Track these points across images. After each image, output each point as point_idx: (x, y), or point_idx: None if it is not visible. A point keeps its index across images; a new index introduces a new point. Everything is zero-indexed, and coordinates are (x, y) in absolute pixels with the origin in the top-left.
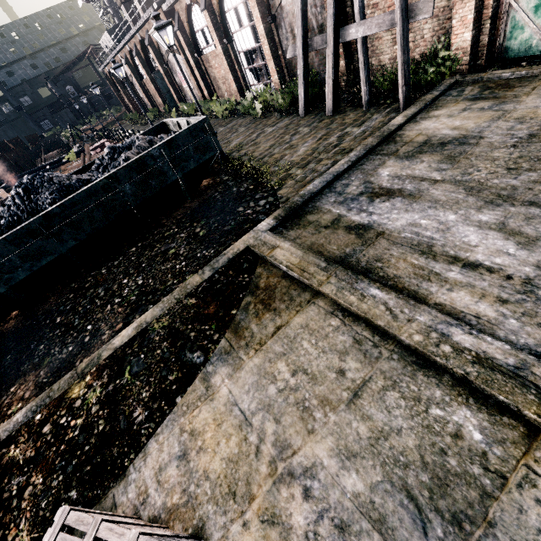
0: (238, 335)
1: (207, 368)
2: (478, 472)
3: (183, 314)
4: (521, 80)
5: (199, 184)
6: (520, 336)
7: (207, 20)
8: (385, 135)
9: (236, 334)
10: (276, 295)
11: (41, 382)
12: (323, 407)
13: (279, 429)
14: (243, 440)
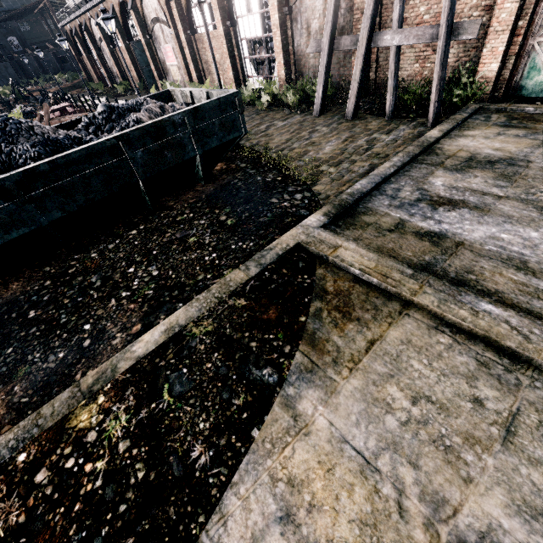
0: (318, 348)
1: (286, 389)
2: None
3: (232, 318)
4: None
5: (213, 167)
6: None
7: None
8: (426, 146)
9: (314, 347)
10: (354, 302)
11: (18, 403)
12: (471, 446)
13: (421, 477)
14: (374, 493)
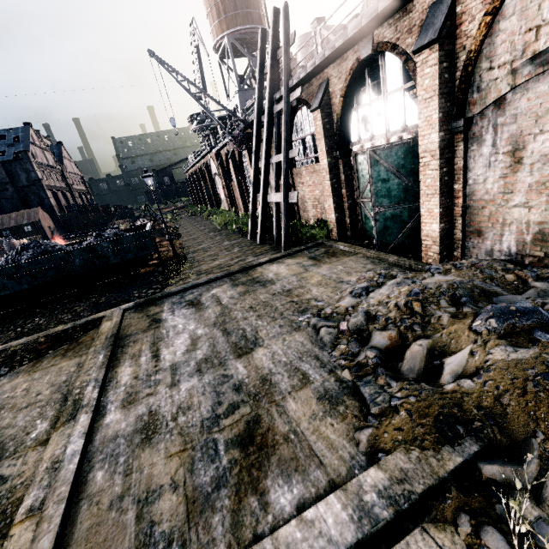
0: (35, 364)
1: (1, 378)
2: (11, 450)
3: (29, 346)
4: (343, 253)
5: (140, 269)
6: (114, 395)
7: (231, 164)
8: (246, 267)
9: (35, 364)
10: (77, 348)
11: None
12: (9, 408)
13: None
14: None
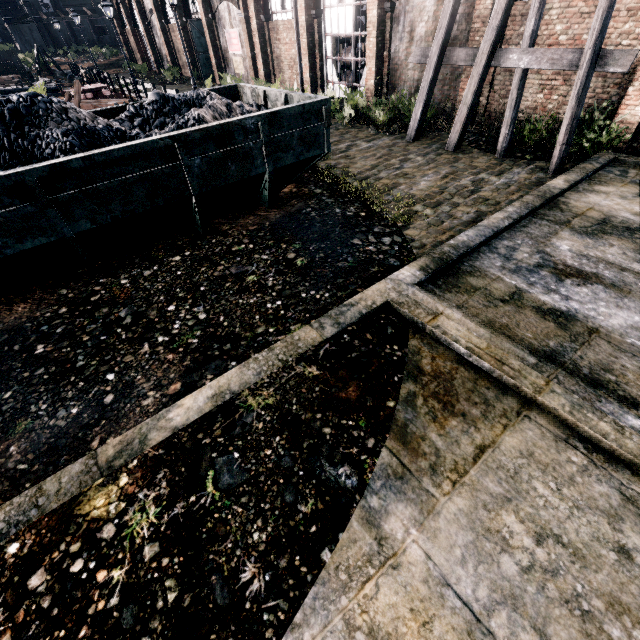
0: (411, 447)
1: (368, 499)
2: None
3: (300, 391)
4: None
5: (281, 189)
6: None
7: None
8: (549, 198)
9: (406, 444)
10: (458, 390)
11: (14, 470)
12: (617, 616)
13: None
14: None
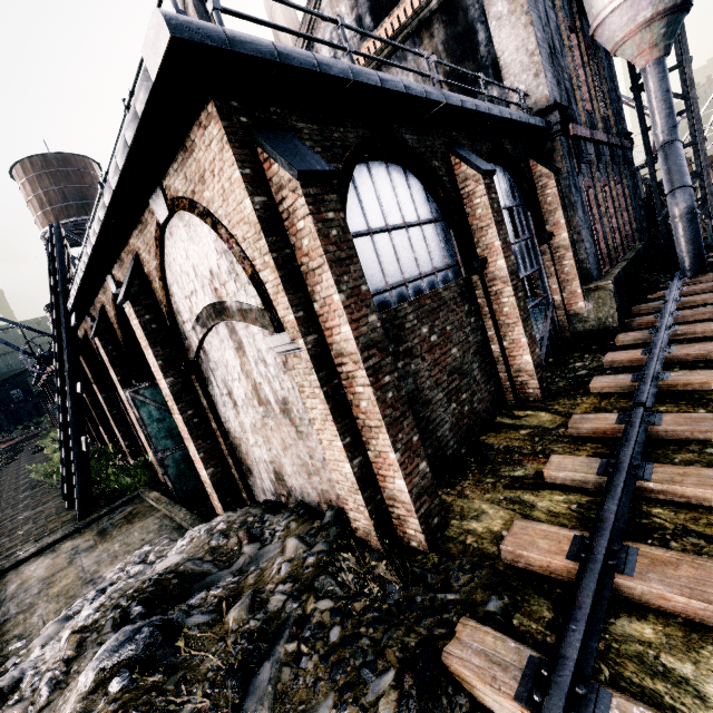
0: None
1: None
2: None
3: None
4: (145, 512)
5: None
6: None
7: None
8: None
9: None
10: None
11: None
12: None
13: None
14: None
